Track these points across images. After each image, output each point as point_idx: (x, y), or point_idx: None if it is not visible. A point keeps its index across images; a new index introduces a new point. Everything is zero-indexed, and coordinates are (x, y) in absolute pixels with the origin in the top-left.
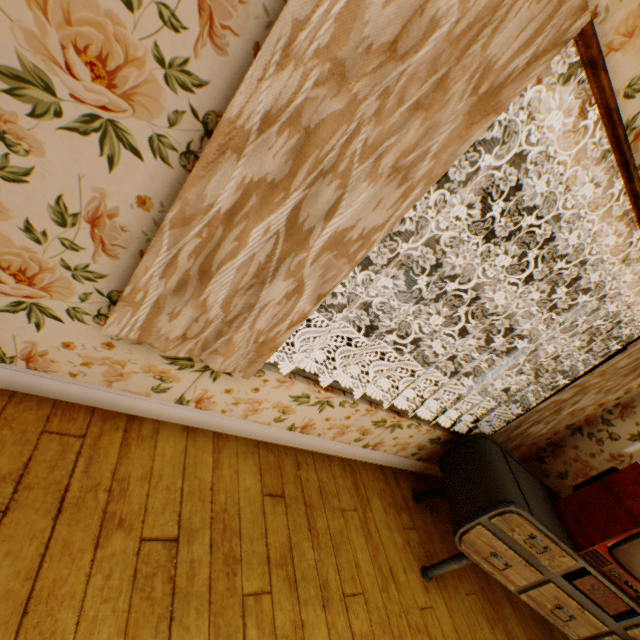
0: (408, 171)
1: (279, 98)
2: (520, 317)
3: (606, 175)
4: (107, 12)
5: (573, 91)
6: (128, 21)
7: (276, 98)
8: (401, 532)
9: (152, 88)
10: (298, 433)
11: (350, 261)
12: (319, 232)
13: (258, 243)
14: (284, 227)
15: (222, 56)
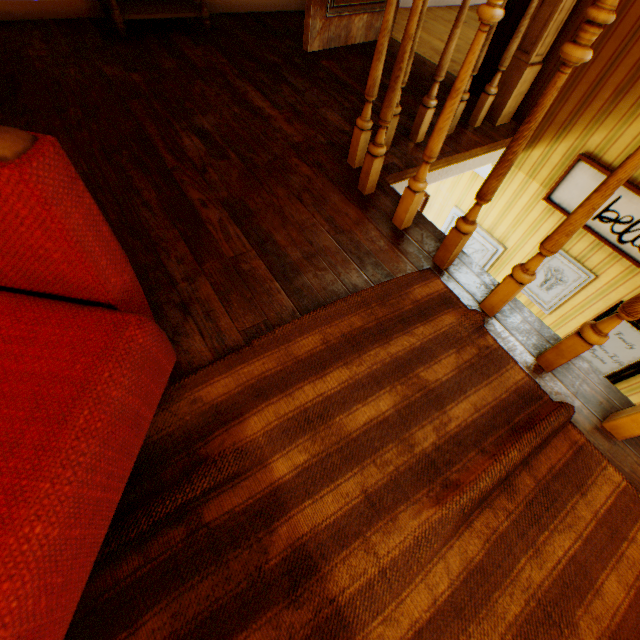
0: None
1: None
2: None
3: None
4: None
5: None
6: None
7: None
8: None
9: None
10: None
11: None
12: None
13: None
14: None
15: None
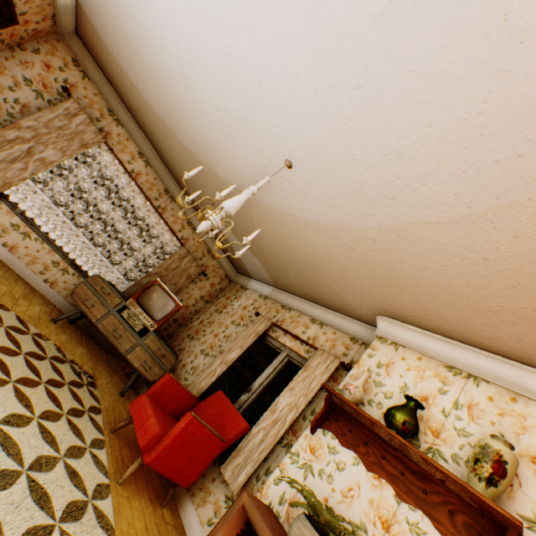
0: (66, 152)
1: (33, 125)
2: (123, 228)
3: (133, 182)
4: (1, 102)
5: (114, 157)
6: (4, 105)
7: (33, 125)
8: (50, 312)
9: (4, 114)
10: (8, 251)
11: (46, 167)
12: (38, 156)
13: (18, 150)
14: (27, 150)
15: (23, 117)
